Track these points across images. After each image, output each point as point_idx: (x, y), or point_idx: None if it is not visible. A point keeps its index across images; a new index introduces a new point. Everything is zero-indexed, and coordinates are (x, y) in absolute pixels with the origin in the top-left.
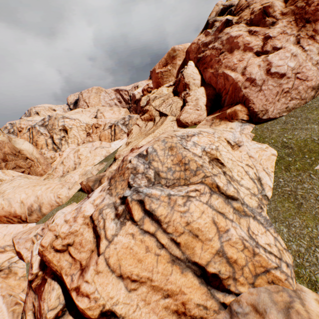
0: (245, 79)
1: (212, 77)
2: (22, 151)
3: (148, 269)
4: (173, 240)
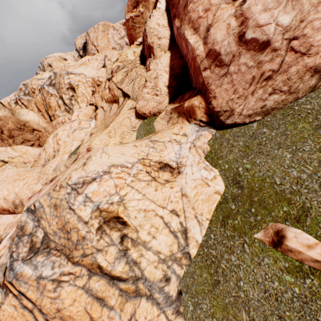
0: (206, 53)
1: (177, 35)
2: (29, 123)
3: None
4: (48, 320)
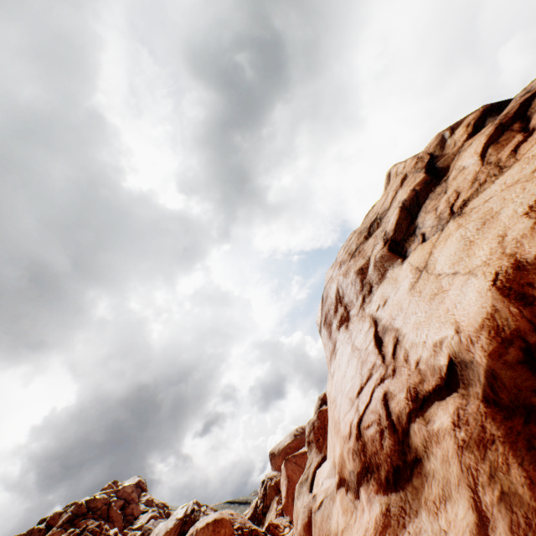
0: None
1: None
2: None
3: None
4: None
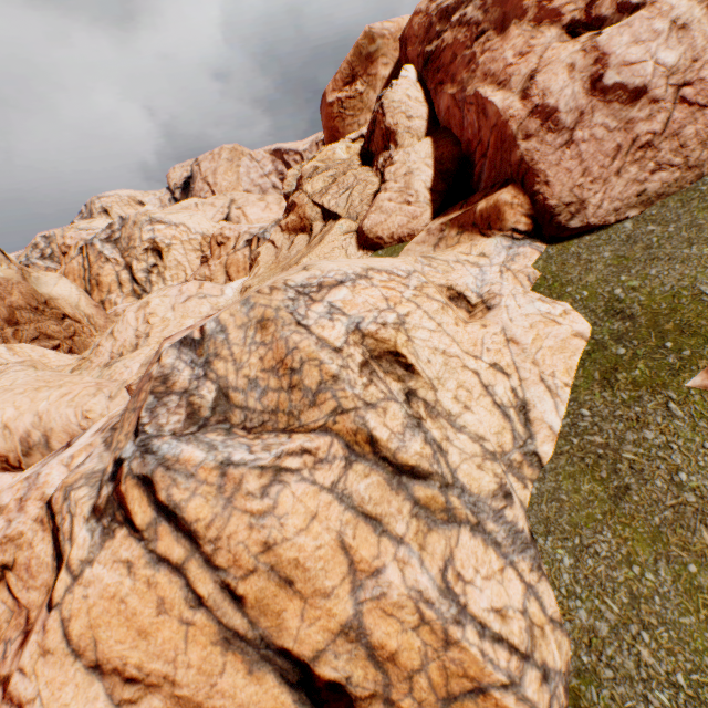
0: (529, 110)
1: (452, 107)
2: (55, 301)
3: (164, 655)
4: (228, 588)
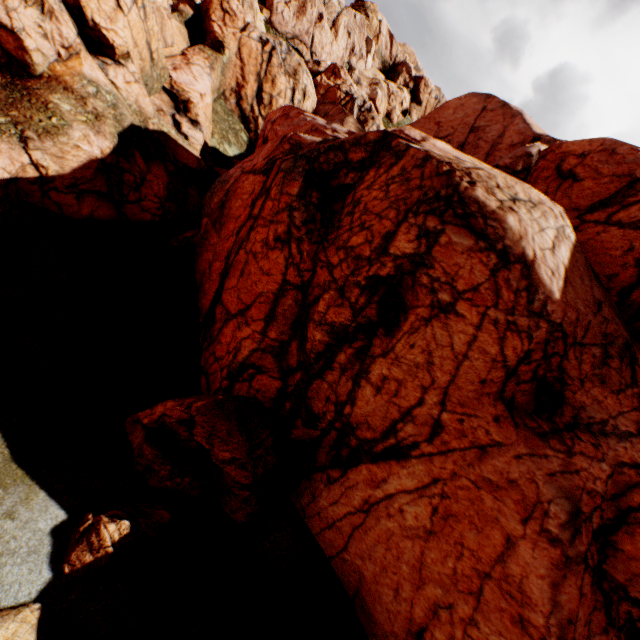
0: (276, 7)
1: None
2: None
3: None
4: None
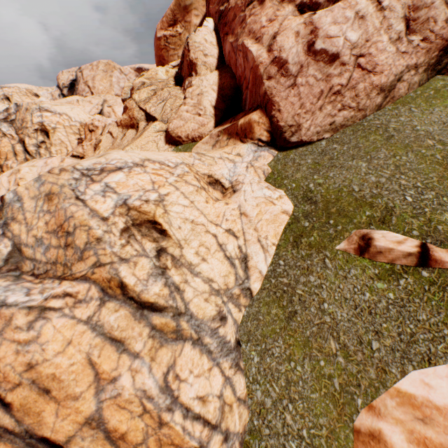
0: (271, 60)
1: (231, 52)
2: None
3: None
4: None
